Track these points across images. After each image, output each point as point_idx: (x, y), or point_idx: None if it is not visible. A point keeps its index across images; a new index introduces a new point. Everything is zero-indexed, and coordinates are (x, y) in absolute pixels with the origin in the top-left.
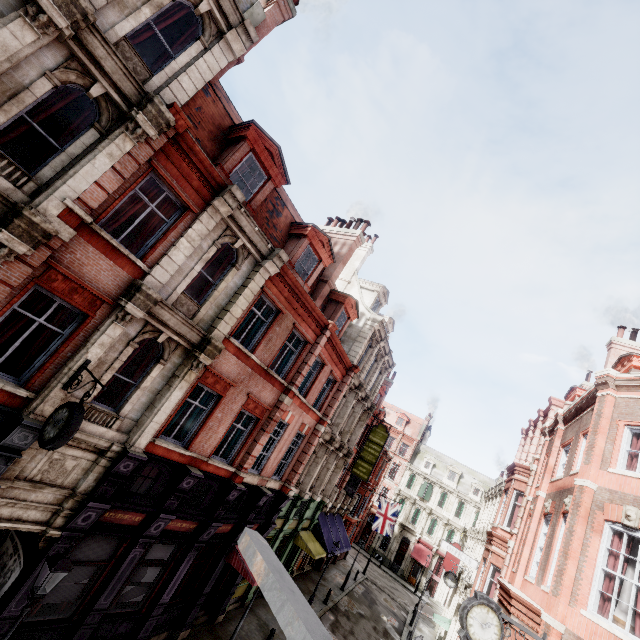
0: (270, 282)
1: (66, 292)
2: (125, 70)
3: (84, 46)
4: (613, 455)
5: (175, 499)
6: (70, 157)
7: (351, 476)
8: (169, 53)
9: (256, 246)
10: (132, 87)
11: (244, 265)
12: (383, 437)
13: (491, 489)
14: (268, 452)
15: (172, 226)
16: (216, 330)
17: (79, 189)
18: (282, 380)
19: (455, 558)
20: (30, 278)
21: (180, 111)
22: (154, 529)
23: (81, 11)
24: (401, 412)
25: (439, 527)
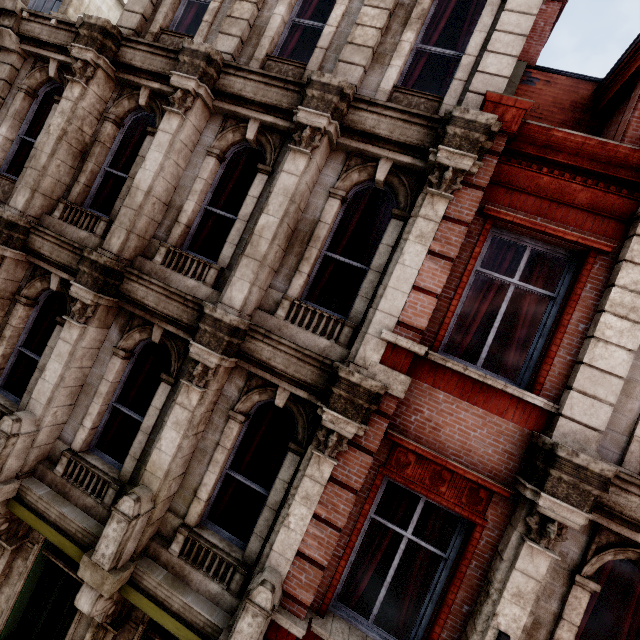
0: None
1: (426, 482)
2: (403, 116)
3: (353, 131)
4: None
5: None
6: (377, 272)
7: None
8: (454, 59)
9: None
10: (419, 129)
11: None
12: None
13: None
14: None
15: (567, 300)
16: None
17: (395, 309)
18: None
19: None
20: (375, 467)
21: (500, 99)
22: None
23: (335, 92)
24: None
25: None
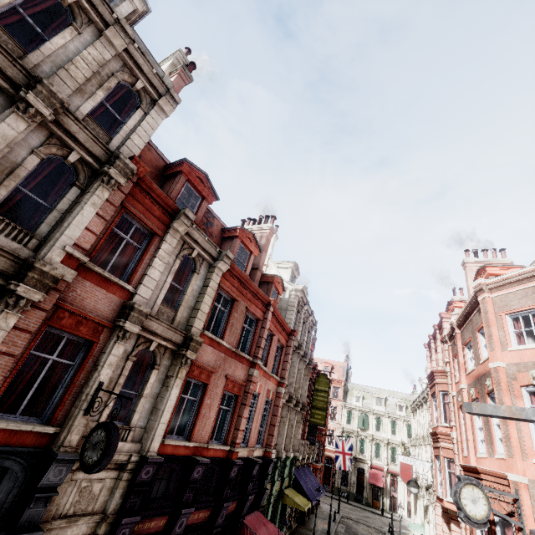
0: (223, 278)
1: (73, 326)
2: (94, 138)
3: (61, 126)
4: (506, 338)
5: (190, 492)
6: (60, 212)
7: (309, 426)
8: (119, 120)
9: (208, 252)
10: (101, 150)
11: (201, 269)
12: (326, 384)
13: (415, 400)
14: (249, 424)
15: (145, 250)
16: (193, 328)
17: (74, 236)
18: (248, 356)
19: (408, 468)
20: (42, 321)
21: (139, 161)
22: (178, 528)
23: (59, 101)
24: (324, 361)
25: (383, 448)
